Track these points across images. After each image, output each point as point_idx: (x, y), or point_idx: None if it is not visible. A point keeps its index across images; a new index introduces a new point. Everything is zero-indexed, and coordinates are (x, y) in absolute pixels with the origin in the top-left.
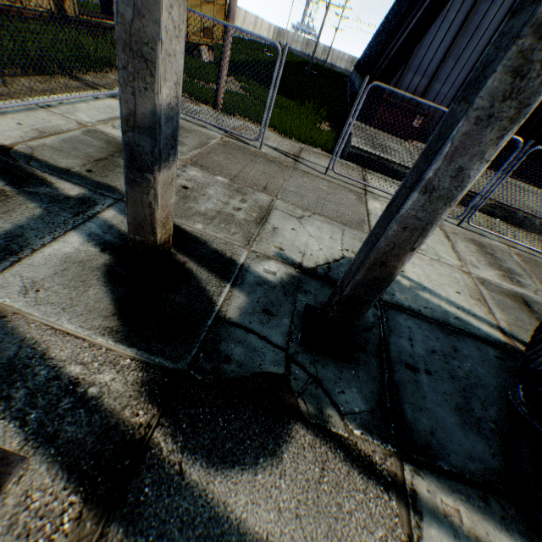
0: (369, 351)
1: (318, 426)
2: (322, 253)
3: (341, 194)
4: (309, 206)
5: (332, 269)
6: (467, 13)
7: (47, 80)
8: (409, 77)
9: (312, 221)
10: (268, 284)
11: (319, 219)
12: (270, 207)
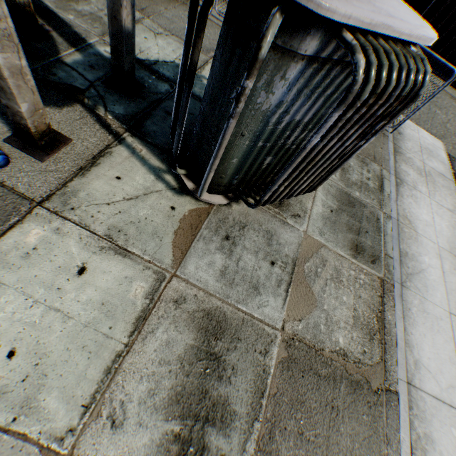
0: (147, 100)
1: (90, 109)
2: (157, 56)
3: (212, 31)
4: (173, 30)
5: (157, 65)
6: None
7: None
8: None
9: (167, 39)
10: (102, 57)
11: (174, 40)
12: (137, 22)
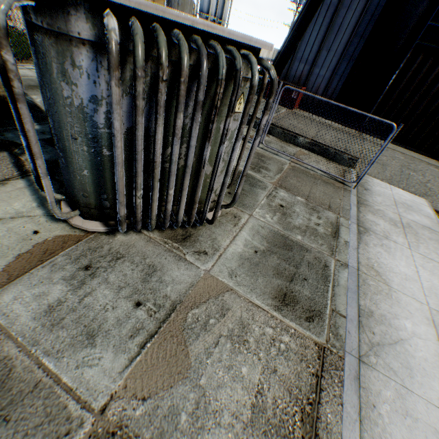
0: None
1: (16, 155)
2: None
3: None
4: None
5: None
6: (331, 17)
7: None
8: (296, 65)
9: None
10: None
11: None
12: None
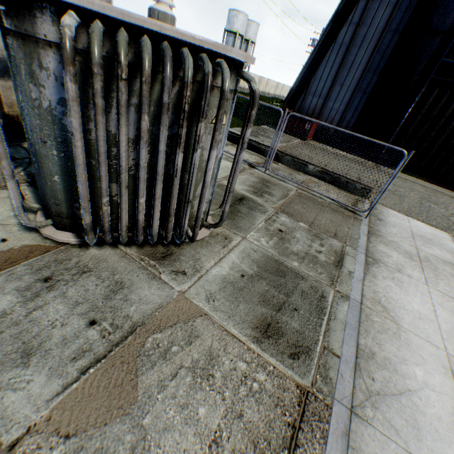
0: None
1: None
2: None
3: None
4: None
5: None
6: (343, 55)
7: None
8: (310, 98)
9: None
10: None
11: None
12: None
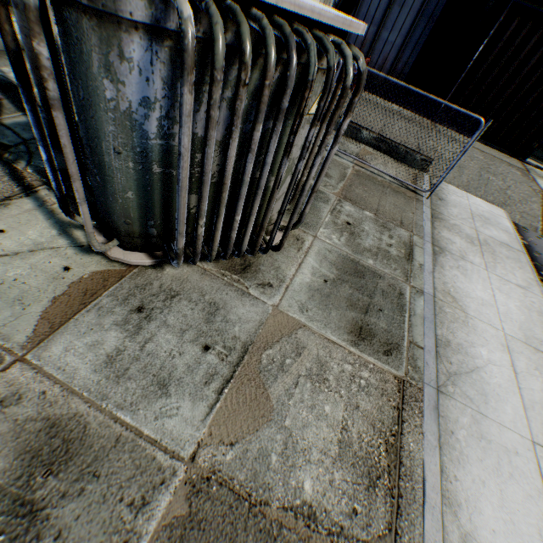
0: None
1: (8, 162)
2: None
3: None
4: None
5: None
6: None
7: (11, 11)
8: None
9: None
10: None
11: None
12: None
